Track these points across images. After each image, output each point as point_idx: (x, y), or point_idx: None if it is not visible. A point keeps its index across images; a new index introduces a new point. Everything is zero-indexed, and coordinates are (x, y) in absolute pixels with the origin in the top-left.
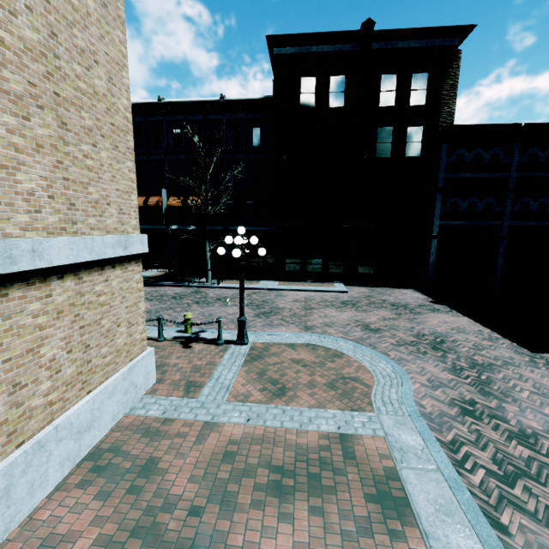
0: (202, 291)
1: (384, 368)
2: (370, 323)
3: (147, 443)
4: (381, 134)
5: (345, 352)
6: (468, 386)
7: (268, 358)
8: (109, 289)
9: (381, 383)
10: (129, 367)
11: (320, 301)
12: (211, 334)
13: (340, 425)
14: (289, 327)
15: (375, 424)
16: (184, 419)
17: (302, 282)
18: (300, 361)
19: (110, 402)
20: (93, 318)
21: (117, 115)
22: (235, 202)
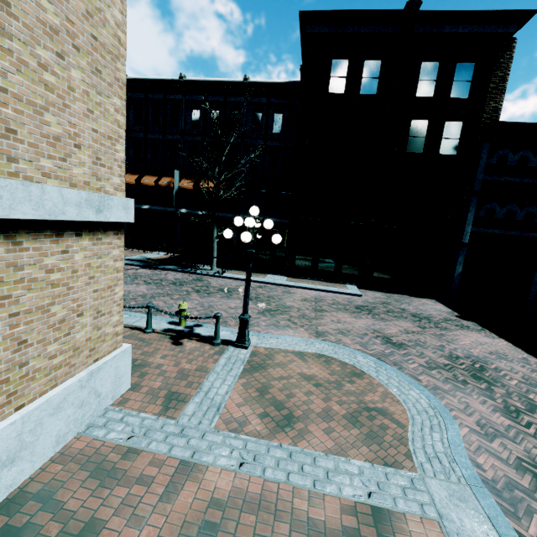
0: (205, 279)
1: (418, 399)
2: (391, 335)
3: (95, 488)
4: (414, 127)
5: (365, 371)
6: (534, 439)
7: (272, 369)
8: (68, 264)
9: (417, 421)
10: (91, 371)
11: (332, 303)
12: (207, 329)
13: (370, 489)
14: (297, 330)
15: (421, 494)
16: (154, 451)
17: (312, 280)
18: (311, 378)
19: (54, 420)
20: (36, 303)
21: (103, 27)
22: (249, 189)
